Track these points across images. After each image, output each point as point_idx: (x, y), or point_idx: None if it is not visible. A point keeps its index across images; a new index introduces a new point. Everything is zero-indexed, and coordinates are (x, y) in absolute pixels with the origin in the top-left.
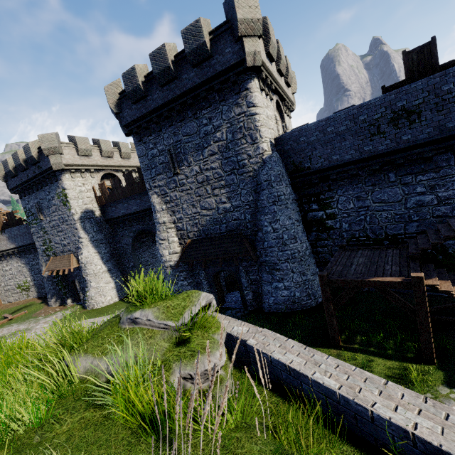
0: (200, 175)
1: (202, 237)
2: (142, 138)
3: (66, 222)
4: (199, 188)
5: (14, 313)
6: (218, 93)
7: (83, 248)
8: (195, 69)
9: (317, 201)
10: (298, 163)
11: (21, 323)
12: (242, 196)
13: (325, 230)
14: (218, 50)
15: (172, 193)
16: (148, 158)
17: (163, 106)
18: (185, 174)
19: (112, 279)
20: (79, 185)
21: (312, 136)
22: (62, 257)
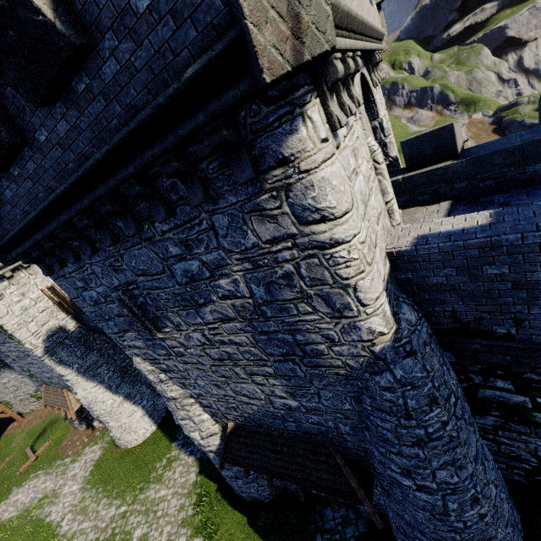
0: (212, 349)
1: (252, 425)
2: (52, 269)
3: (30, 357)
4: (218, 367)
5: (39, 439)
6: (180, 179)
7: (74, 387)
8: (57, 106)
9: (513, 379)
10: (472, 320)
11: (48, 473)
12: (324, 399)
13: (527, 423)
14: (100, 6)
15: (167, 362)
16: (88, 303)
17: (44, 217)
18: (178, 341)
19: (137, 406)
20: (16, 300)
21: (539, 270)
22: (55, 390)
